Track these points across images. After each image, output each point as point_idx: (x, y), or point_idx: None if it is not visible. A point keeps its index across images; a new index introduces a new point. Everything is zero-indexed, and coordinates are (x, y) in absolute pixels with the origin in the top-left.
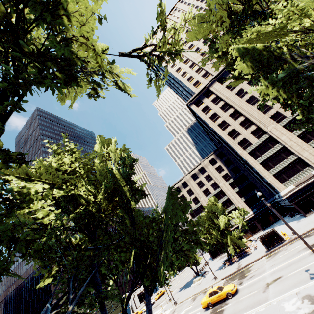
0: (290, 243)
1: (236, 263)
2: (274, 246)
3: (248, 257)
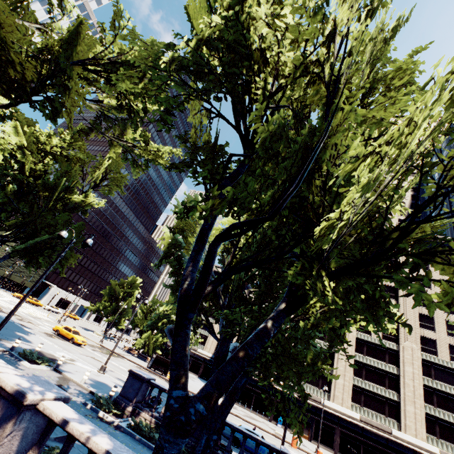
0: (161, 378)
1: (130, 354)
2: (157, 372)
3: (140, 360)
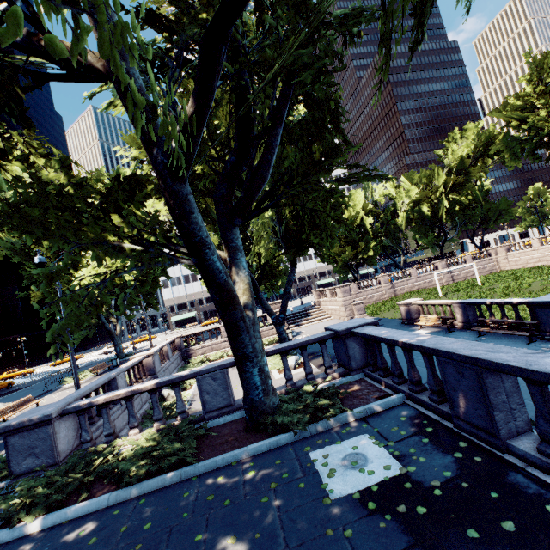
0: None
1: None
2: None
3: None
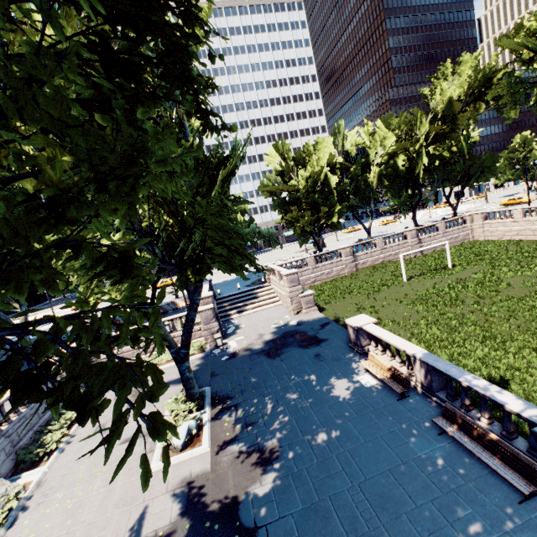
0: None
1: None
2: None
3: None
